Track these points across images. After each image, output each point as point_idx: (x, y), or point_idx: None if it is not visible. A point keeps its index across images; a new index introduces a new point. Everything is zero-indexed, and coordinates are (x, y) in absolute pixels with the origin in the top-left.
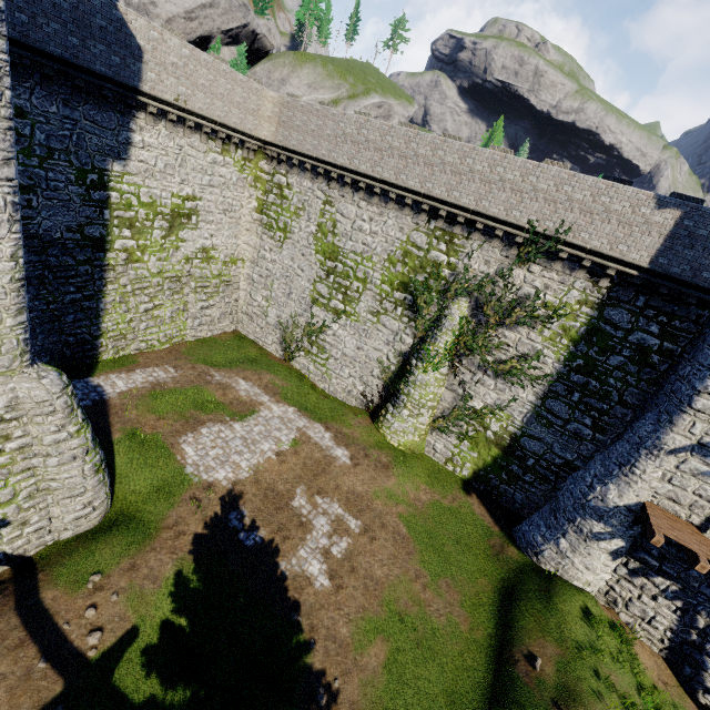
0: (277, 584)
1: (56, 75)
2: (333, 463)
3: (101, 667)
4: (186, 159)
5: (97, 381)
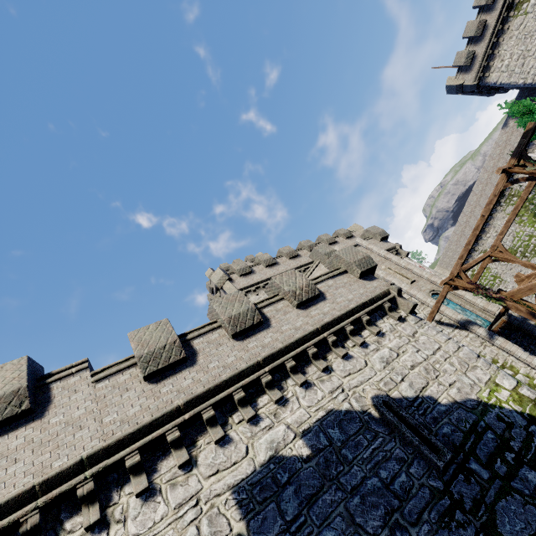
0: None
1: None
2: None
3: None
4: None
5: None
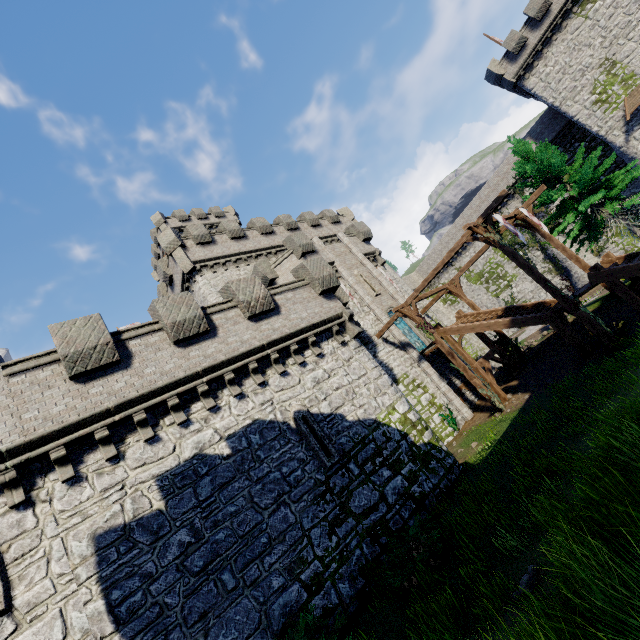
0: None
1: None
2: None
3: None
4: None
5: None
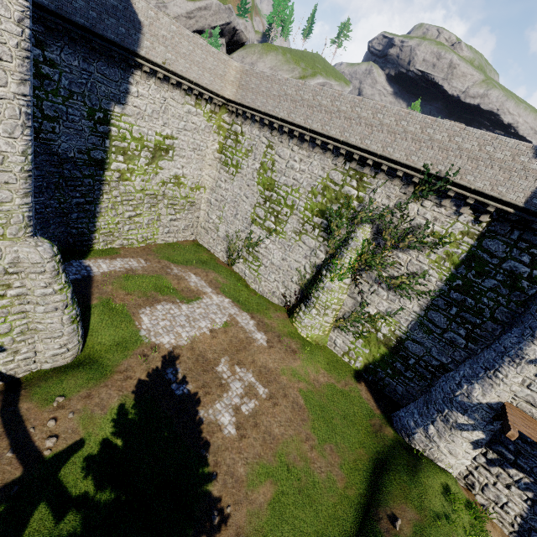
0: (195, 426)
1: (79, 39)
2: (253, 343)
3: (52, 464)
4: (168, 108)
5: (88, 262)
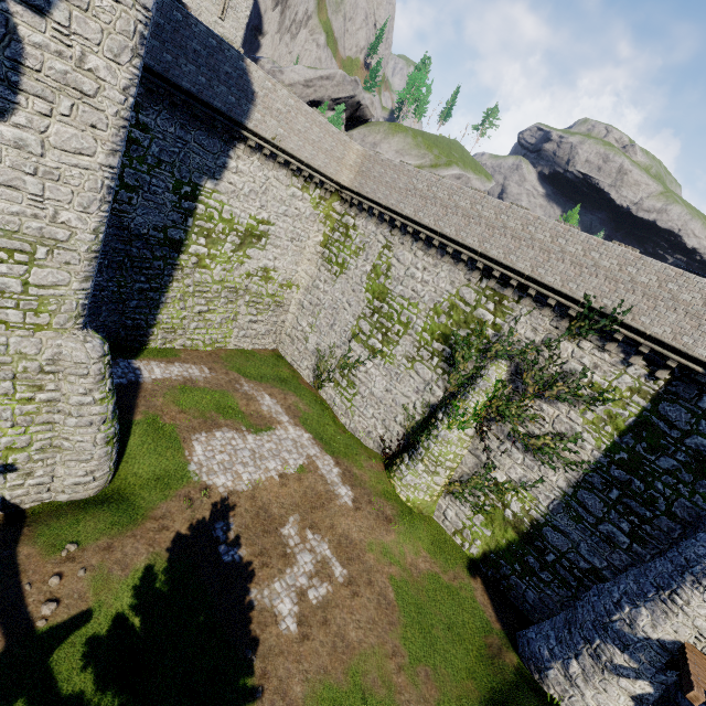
0: (242, 611)
1: (181, 104)
2: (334, 500)
3: (44, 641)
4: (270, 188)
5: (138, 364)
